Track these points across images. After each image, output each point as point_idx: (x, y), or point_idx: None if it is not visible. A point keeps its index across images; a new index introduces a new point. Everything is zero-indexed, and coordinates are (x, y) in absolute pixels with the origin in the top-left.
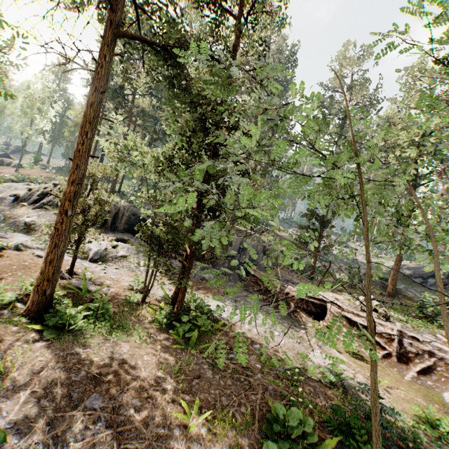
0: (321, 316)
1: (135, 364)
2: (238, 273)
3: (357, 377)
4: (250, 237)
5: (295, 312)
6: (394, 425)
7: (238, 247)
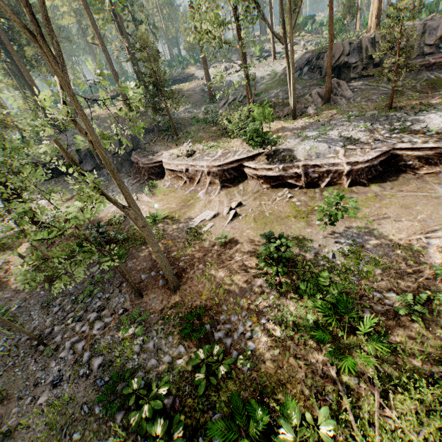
0: (165, 172)
1: (10, 261)
2: (130, 163)
3: (144, 210)
4: (146, 116)
5: (148, 179)
6: (133, 229)
7: (119, 141)
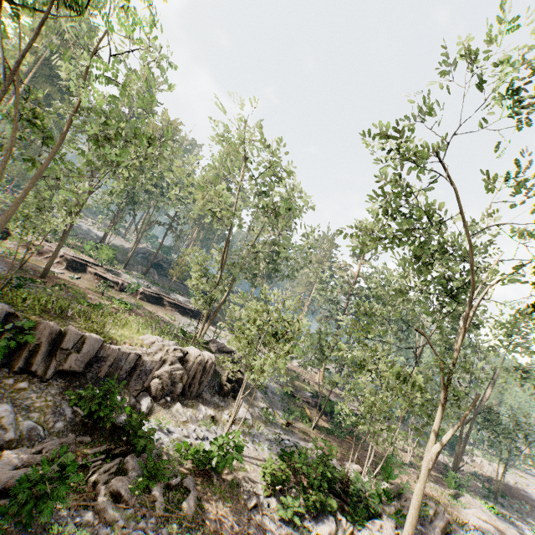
0: (7, 239)
1: None
2: None
3: None
4: None
5: None
6: None
7: None
